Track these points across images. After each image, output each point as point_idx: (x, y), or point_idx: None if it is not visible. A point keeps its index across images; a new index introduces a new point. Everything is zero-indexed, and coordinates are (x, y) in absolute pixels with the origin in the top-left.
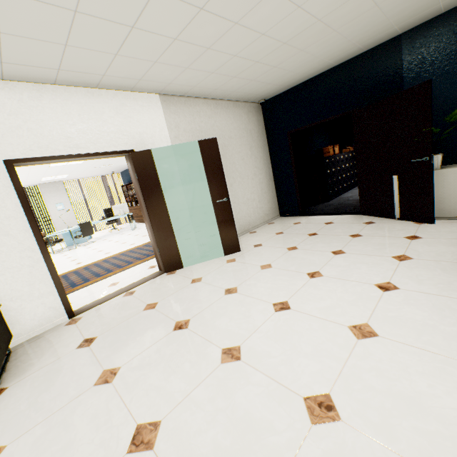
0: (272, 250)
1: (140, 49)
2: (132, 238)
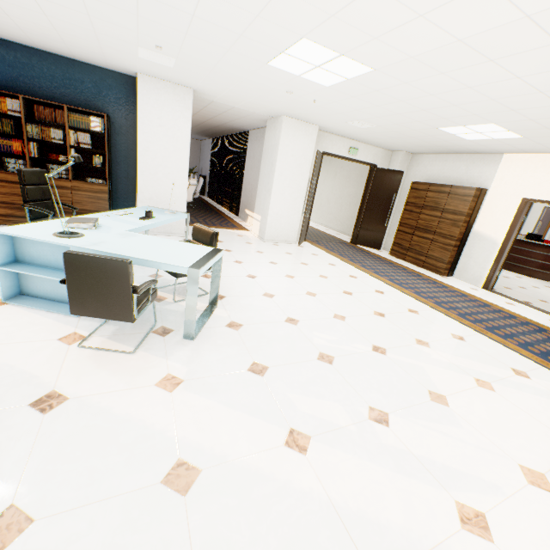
0: None
1: None
2: (302, 269)
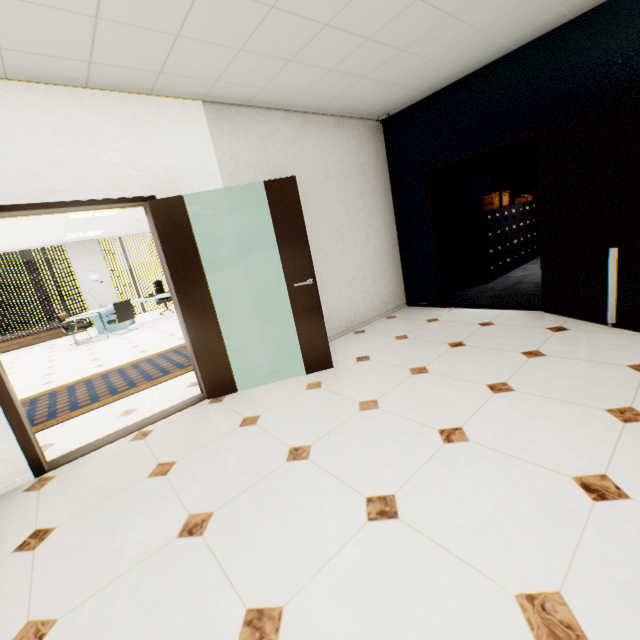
0: (384, 372)
1: (139, 6)
2: None
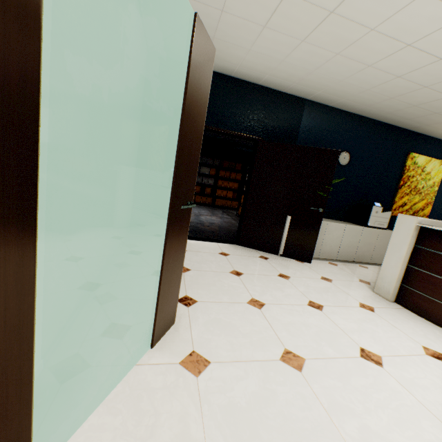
0: (236, 312)
1: None
2: None
